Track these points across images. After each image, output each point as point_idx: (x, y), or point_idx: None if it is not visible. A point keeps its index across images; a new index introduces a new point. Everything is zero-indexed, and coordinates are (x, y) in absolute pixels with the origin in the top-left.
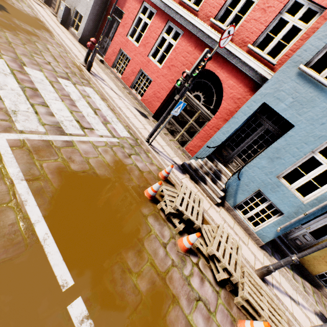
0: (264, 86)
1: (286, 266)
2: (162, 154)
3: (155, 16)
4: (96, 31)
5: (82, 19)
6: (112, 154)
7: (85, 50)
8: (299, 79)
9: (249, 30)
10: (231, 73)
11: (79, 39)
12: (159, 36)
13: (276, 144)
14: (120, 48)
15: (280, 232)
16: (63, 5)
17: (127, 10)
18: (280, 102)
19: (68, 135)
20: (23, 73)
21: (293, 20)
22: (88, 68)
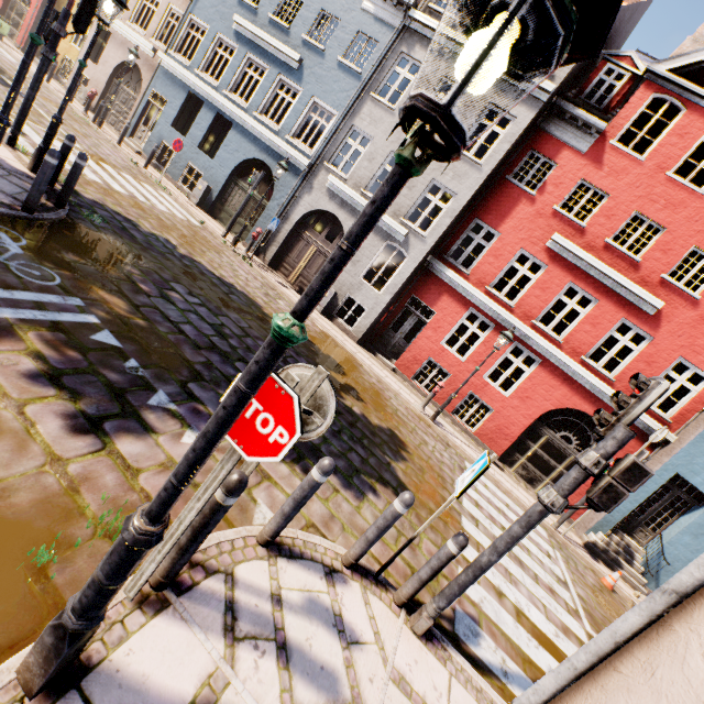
0: (675, 456)
1: None
2: (570, 539)
3: (492, 331)
4: (377, 323)
5: (365, 314)
6: (583, 583)
7: (375, 361)
8: None
9: None
10: None
11: (358, 339)
12: (501, 356)
13: (698, 519)
14: (428, 356)
15: None
16: (330, 291)
17: (441, 310)
18: (695, 475)
19: (567, 583)
20: (478, 505)
21: (680, 379)
22: (434, 420)
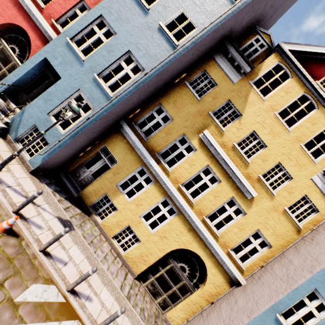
0: (47, 46)
1: (59, 194)
2: None
3: None
4: None
5: None
6: None
7: None
8: (67, 47)
9: (55, 10)
10: (39, 37)
11: None
12: None
13: (50, 89)
14: None
15: (45, 158)
16: None
17: None
18: (55, 60)
19: None
20: None
21: (81, 15)
22: None
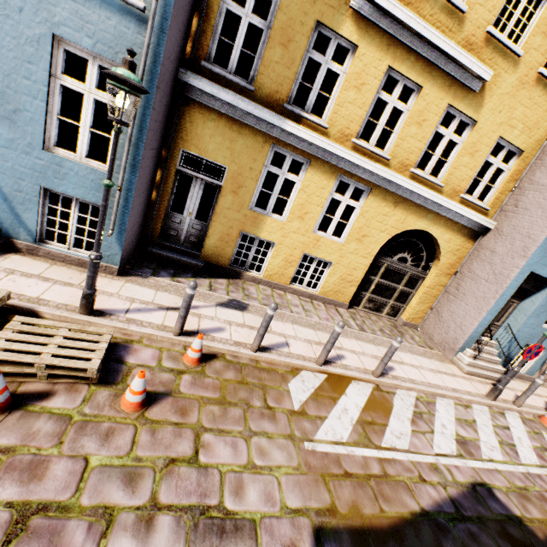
0: None
1: (182, 278)
2: None
3: None
4: None
5: None
6: None
7: None
8: None
9: None
10: None
11: None
12: None
13: None
14: None
15: (121, 237)
16: None
17: None
18: None
19: None
20: None
21: None
22: None
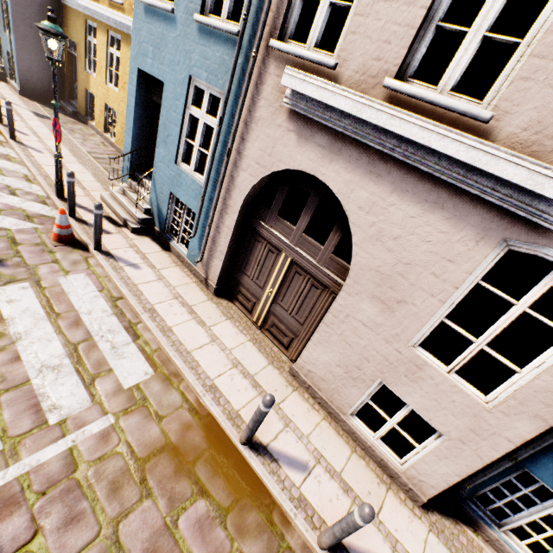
0: None
1: (51, 109)
2: None
3: None
4: None
5: None
6: None
7: None
8: None
9: None
10: None
11: None
12: None
13: None
14: None
15: (18, 72)
16: None
17: None
18: None
19: None
20: None
21: None
22: None
